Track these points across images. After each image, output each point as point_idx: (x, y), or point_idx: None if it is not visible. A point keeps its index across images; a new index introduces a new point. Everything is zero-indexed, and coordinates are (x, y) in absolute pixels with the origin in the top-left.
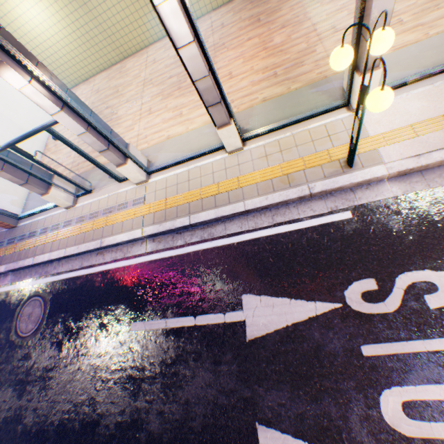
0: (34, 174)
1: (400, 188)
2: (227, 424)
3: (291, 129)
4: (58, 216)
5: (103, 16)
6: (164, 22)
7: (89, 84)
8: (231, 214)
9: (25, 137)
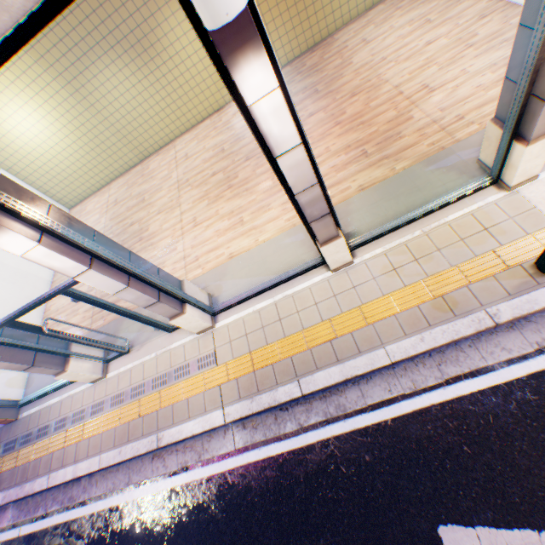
0: (43, 348)
1: None
2: None
3: (419, 224)
4: (81, 395)
5: (115, 116)
6: (259, 125)
7: (102, 194)
8: (368, 371)
9: (29, 307)
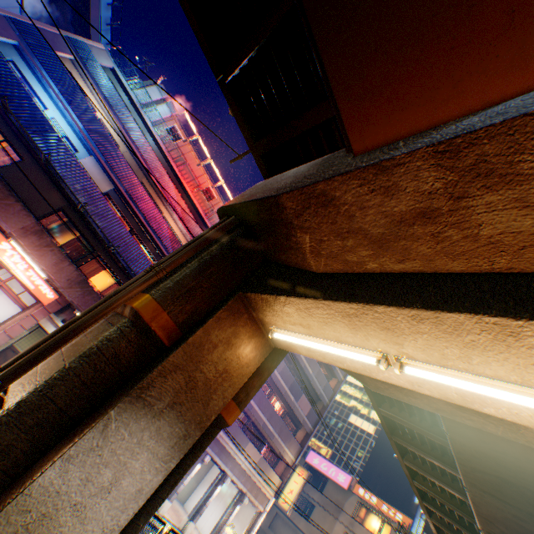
0: None
1: None
2: None
3: None
4: None
5: None
6: (215, 490)
7: None
8: None
9: None
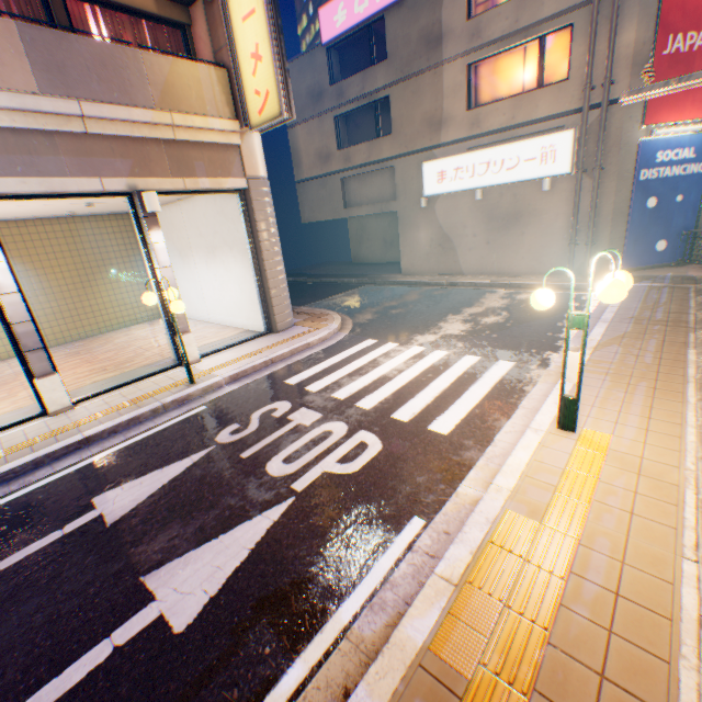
0: None
1: (237, 385)
2: (88, 619)
3: (134, 385)
4: None
5: None
6: None
7: None
8: (64, 448)
9: None
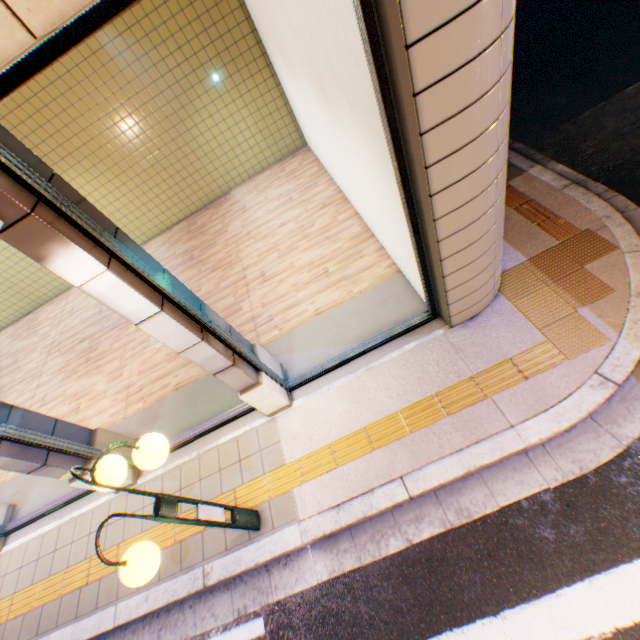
0: None
1: (327, 563)
2: None
3: (200, 443)
4: None
5: None
6: None
7: None
8: (96, 634)
9: None
